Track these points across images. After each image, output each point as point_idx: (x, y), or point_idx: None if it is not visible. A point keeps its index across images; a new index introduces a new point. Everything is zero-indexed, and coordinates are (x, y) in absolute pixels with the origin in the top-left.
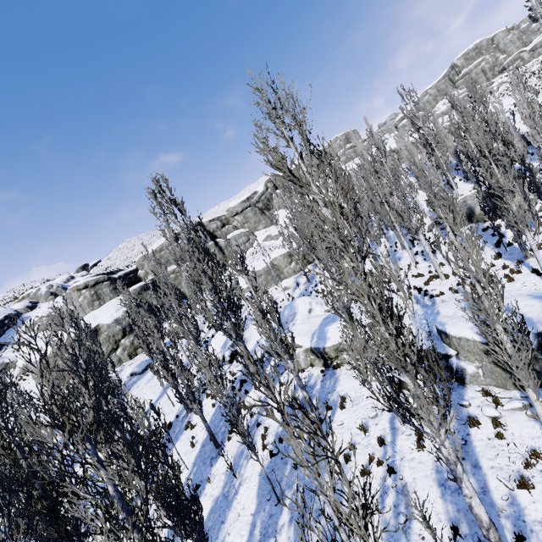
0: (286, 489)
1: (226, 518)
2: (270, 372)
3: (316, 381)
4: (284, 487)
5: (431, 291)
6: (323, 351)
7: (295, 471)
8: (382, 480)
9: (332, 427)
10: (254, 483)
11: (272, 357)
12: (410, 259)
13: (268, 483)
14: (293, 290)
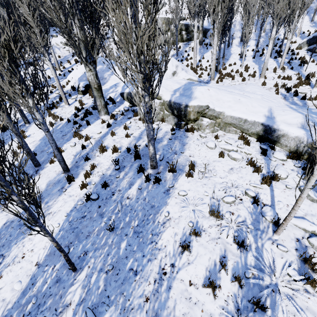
0: (90, 252)
1: (8, 253)
2: (118, 113)
3: (163, 136)
4: (89, 247)
5: (301, 94)
6: (184, 108)
7: (110, 231)
8: (239, 315)
9: (171, 194)
10: (56, 225)
11: (124, 101)
12: (275, 65)
13: (72, 231)
14: (161, 57)
